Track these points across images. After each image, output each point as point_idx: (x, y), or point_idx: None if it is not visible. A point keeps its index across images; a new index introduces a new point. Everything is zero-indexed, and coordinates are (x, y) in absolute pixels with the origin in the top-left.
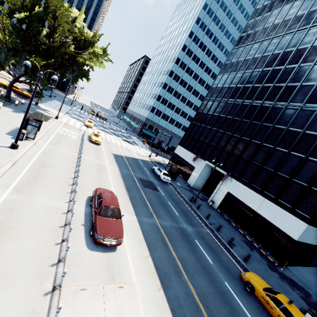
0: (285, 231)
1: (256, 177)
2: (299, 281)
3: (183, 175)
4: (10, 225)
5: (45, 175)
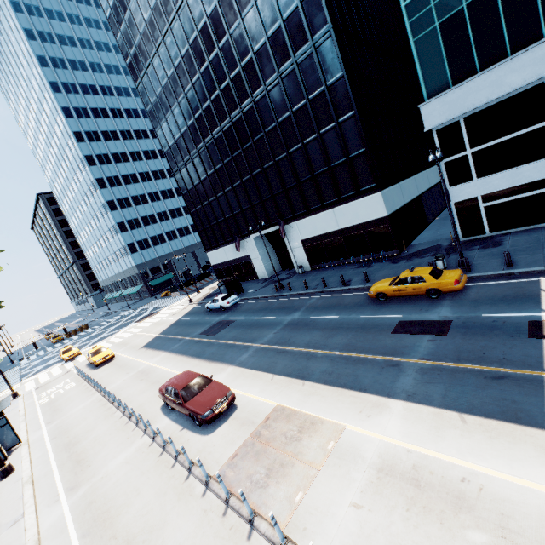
0: (374, 218)
1: (306, 198)
2: (426, 245)
3: (248, 277)
4: (106, 509)
5: (86, 447)
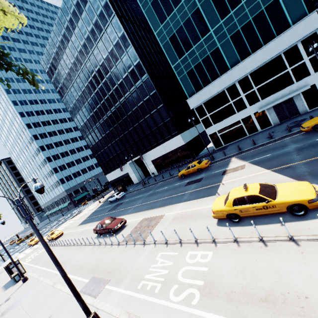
0: (180, 145)
1: (150, 141)
2: (204, 154)
3: (129, 184)
4: (81, 266)
5: (63, 260)
